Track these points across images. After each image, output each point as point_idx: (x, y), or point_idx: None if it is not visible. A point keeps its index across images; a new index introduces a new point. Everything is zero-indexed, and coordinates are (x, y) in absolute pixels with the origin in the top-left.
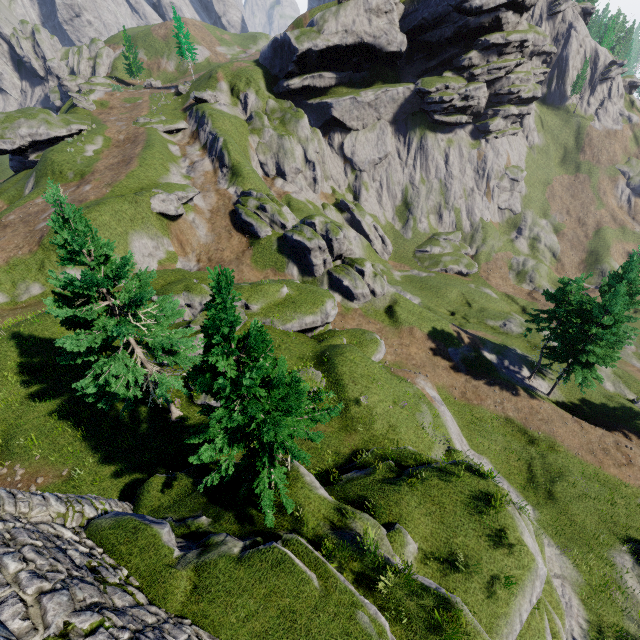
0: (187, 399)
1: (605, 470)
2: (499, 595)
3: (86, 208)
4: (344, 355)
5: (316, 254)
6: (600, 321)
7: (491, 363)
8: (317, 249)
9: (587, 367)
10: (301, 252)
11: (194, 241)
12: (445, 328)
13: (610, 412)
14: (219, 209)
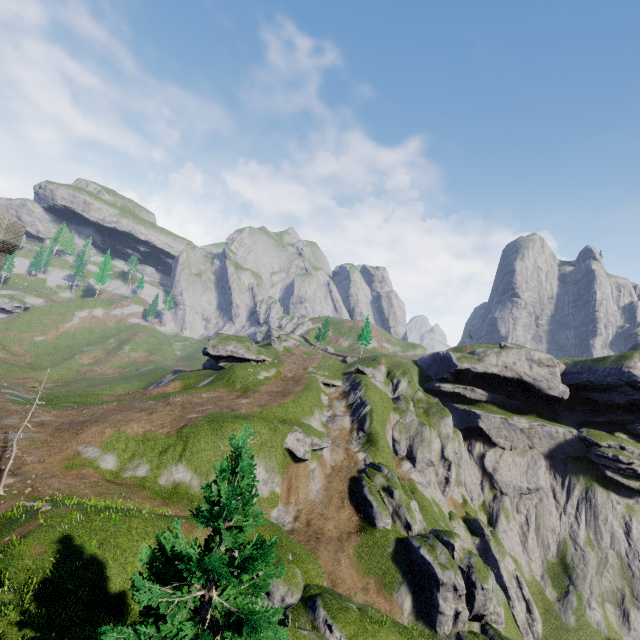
0: None
1: None
2: None
3: (234, 417)
4: None
5: (447, 594)
6: None
7: None
8: (450, 587)
9: None
10: (424, 577)
11: (303, 492)
12: None
13: None
14: (341, 469)
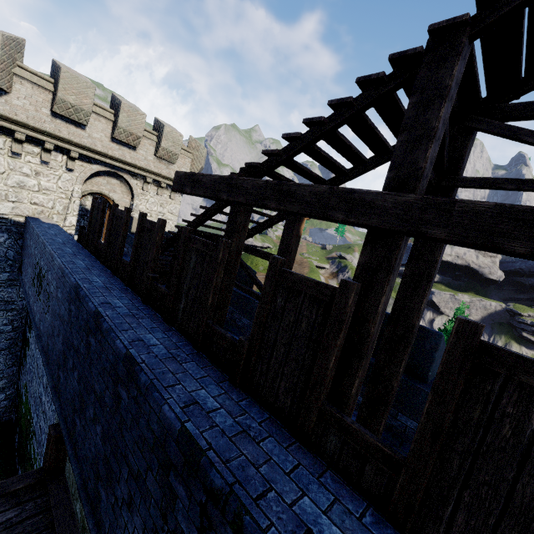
0: None
1: None
2: None
3: None
4: None
5: None
6: None
7: None
8: None
9: None
10: None
11: None
12: None
13: None
14: None
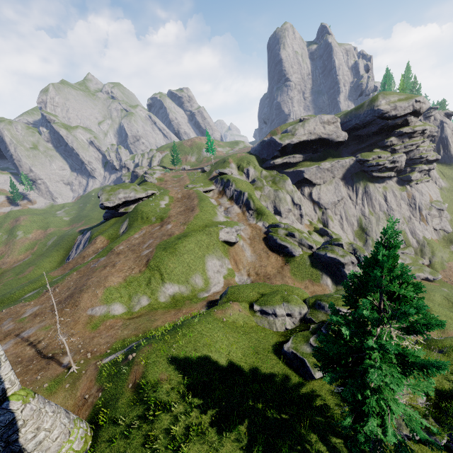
0: None
1: None
2: None
3: (178, 239)
4: None
5: (349, 267)
6: None
7: None
8: (350, 263)
9: None
10: (333, 266)
11: (244, 260)
12: None
13: None
14: (254, 237)
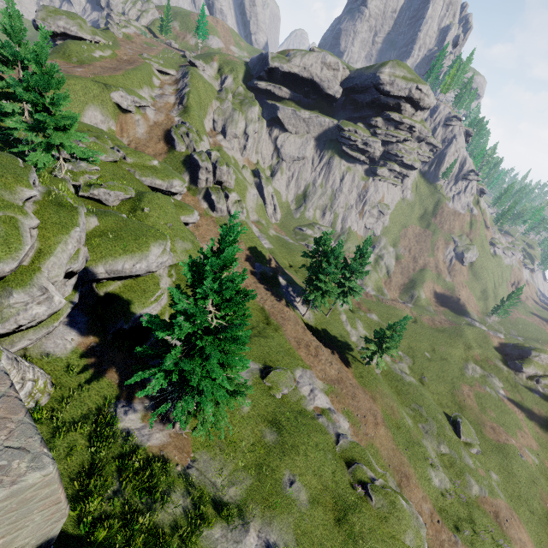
0: (50, 172)
1: (297, 351)
2: (119, 251)
3: (68, 75)
4: (156, 193)
5: (203, 172)
6: (332, 263)
7: (279, 284)
8: (205, 169)
9: (322, 295)
10: (195, 168)
11: (132, 133)
12: (263, 253)
13: (335, 341)
14: (161, 125)
